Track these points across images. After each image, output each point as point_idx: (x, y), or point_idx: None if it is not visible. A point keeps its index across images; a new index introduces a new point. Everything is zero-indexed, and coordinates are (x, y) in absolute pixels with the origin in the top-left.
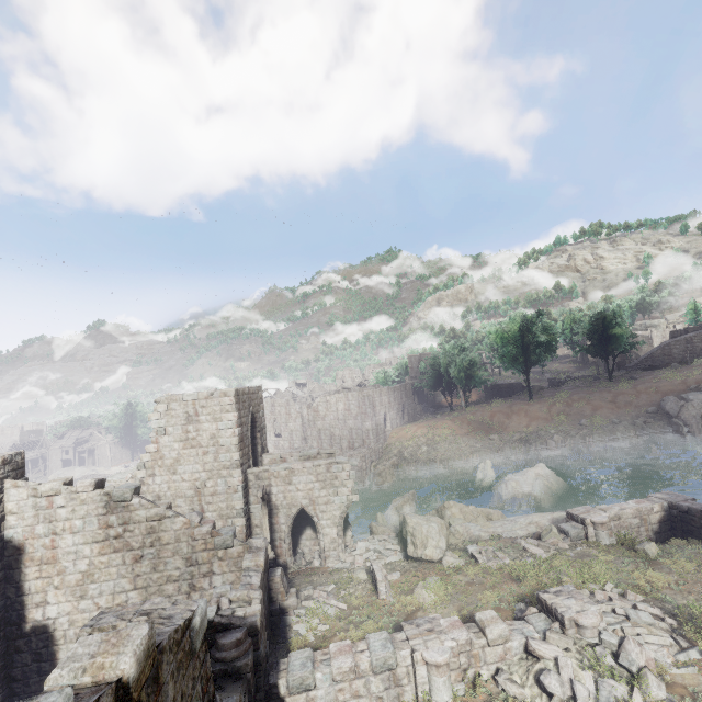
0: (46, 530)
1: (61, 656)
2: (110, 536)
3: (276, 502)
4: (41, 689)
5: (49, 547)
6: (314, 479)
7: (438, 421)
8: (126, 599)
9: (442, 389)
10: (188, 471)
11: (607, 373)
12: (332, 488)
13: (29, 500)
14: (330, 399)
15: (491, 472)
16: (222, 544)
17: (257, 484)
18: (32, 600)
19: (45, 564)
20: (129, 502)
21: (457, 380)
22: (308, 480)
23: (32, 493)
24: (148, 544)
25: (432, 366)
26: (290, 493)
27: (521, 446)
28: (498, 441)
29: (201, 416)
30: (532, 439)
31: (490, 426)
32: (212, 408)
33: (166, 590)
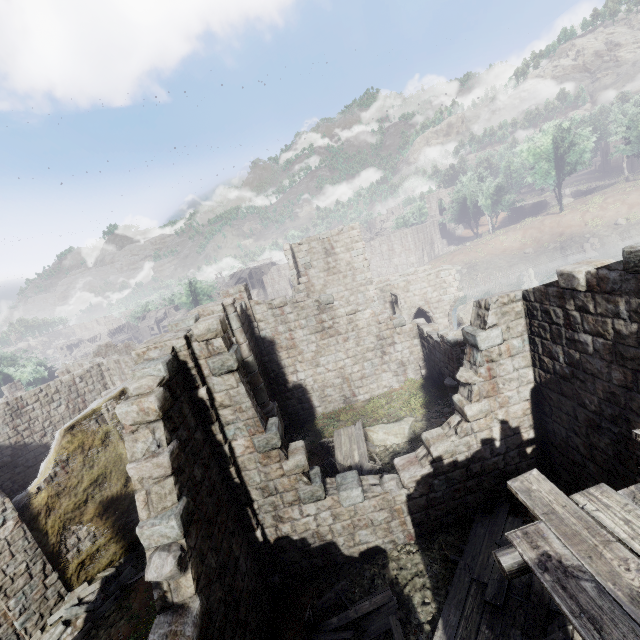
0: (284, 329)
1: (313, 399)
2: (325, 328)
3: (399, 307)
4: (306, 417)
5: (290, 339)
6: (426, 286)
7: (471, 247)
8: (344, 364)
9: (468, 220)
10: (334, 292)
11: (638, 173)
12: (442, 290)
13: (268, 312)
14: (374, 244)
15: (535, 277)
16: (398, 324)
17: (382, 296)
18: (288, 371)
19: (290, 349)
20: (332, 305)
21: (486, 207)
22: (422, 287)
23: (269, 306)
24: (350, 330)
25: (458, 199)
26: (408, 298)
27: (557, 254)
28: (533, 253)
29: (336, 249)
30: (567, 246)
31: (523, 242)
32: (344, 241)
33: (367, 357)
